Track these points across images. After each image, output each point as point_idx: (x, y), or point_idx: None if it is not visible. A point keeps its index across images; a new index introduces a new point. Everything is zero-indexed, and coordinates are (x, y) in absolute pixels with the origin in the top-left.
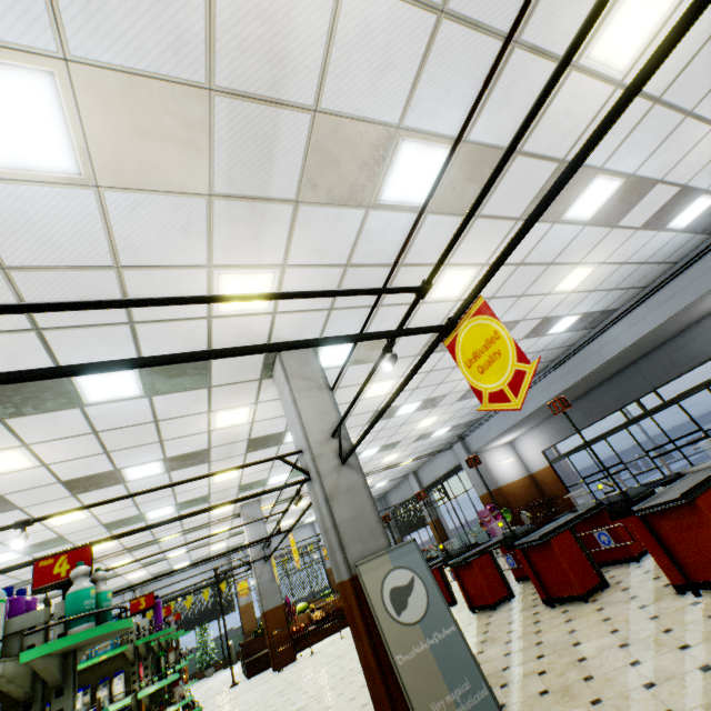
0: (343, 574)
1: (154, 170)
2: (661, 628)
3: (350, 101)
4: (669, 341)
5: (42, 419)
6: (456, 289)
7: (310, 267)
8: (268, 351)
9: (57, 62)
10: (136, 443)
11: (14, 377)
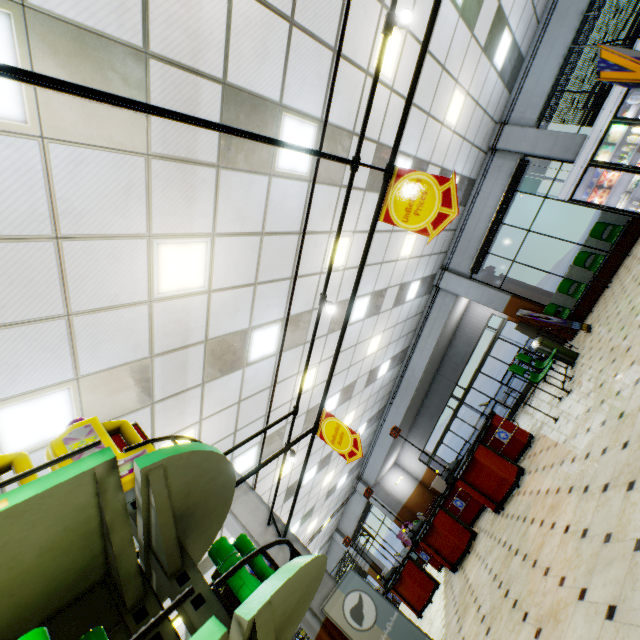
0: (316, 627)
1: (120, 406)
2: (493, 538)
3: (223, 330)
4: (447, 351)
5: None
6: (309, 382)
7: (217, 413)
8: (237, 485)
9: (73, 382)
10: None
11: None
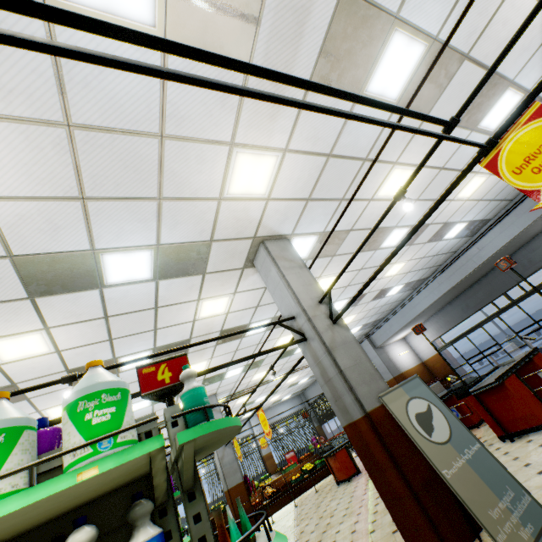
0: (355, 414)
1: (213, 31)
2: None
3: None
4: (525, 245)
5: (66, 300)
6: (396, 188)
7: (303, 153)
8: (388, 125)
9: None
10: (135, 331)
11: (209, 80)
